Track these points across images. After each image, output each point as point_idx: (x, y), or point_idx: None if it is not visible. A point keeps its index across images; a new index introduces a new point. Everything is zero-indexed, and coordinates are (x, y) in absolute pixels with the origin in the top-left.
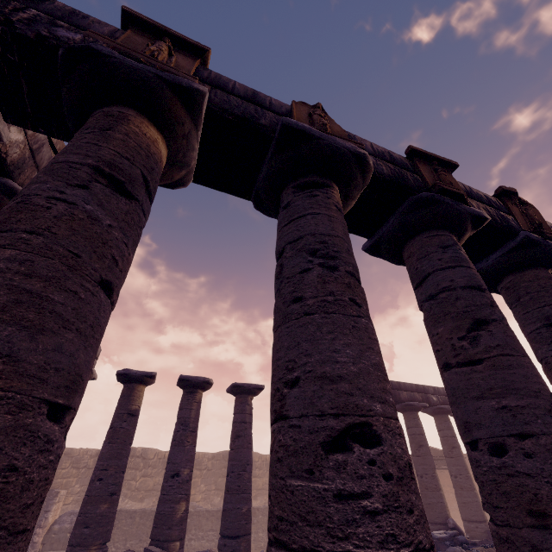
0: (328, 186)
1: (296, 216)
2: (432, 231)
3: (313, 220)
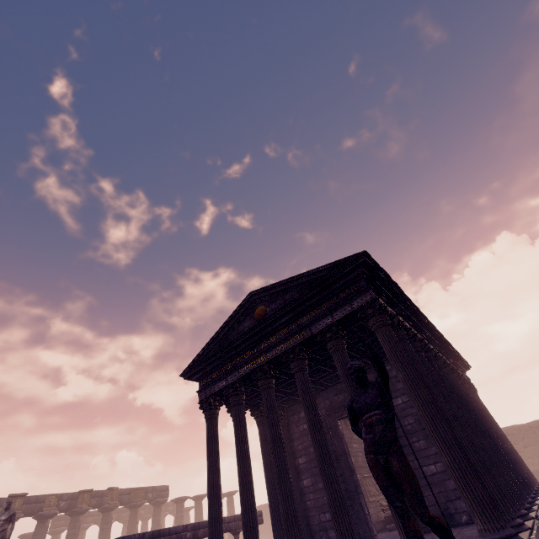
0: (47, 521)
1: (36, 534)
2: (75, 516)
3: (38, 536)
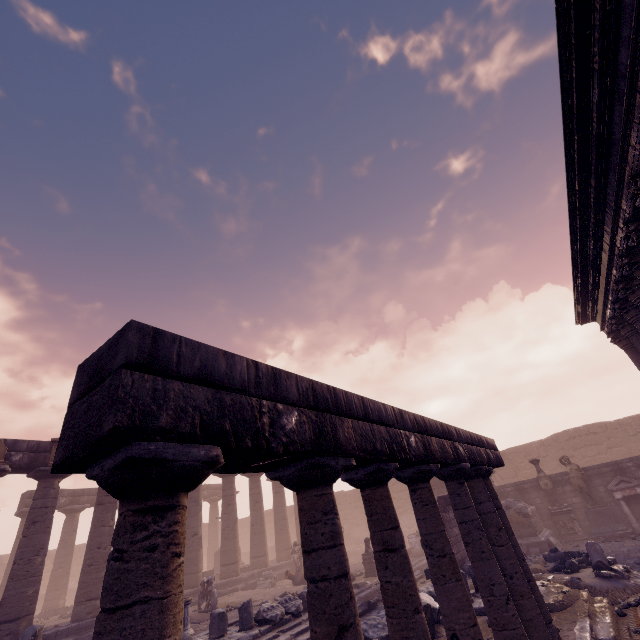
0: None
1: None
2: (46, 479)
3: None
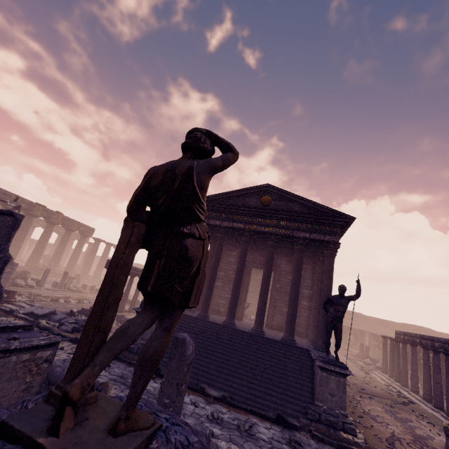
0: None
1: None
2: (30, 216)
3: None
